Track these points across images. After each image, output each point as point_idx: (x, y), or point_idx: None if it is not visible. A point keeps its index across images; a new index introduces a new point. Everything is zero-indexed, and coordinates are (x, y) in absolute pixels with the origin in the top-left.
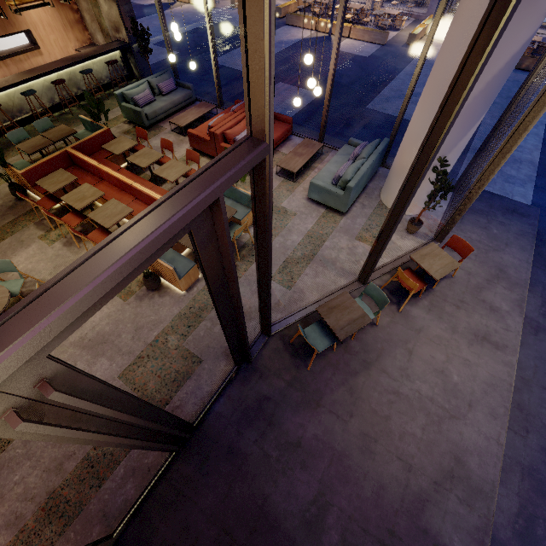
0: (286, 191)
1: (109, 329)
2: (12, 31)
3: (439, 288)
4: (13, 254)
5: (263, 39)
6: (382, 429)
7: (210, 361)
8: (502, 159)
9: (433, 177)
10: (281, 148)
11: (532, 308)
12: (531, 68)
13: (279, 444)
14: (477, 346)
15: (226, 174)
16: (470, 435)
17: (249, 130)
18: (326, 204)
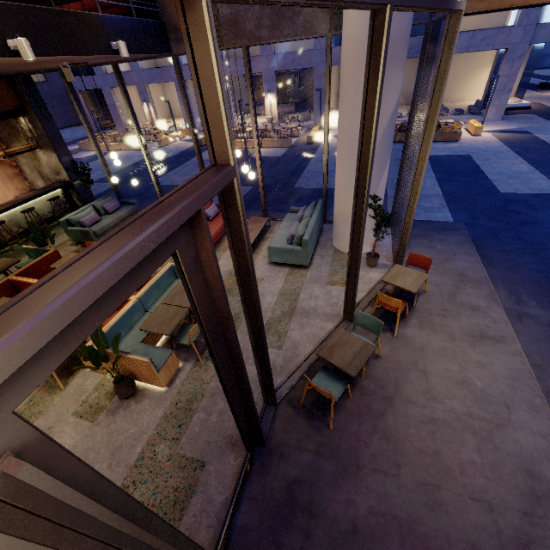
0: None
1: None
2: None
3: (420, 305)
4: None
5: (212, 71)
6: (438, 469)
7: (215, 460)
8: (418, 183)
9: (371, 215)
10: None
11: (504, 299)
12: (402, 140)
13: (332, 541)
14: (480, 346)
15: (203, 187)
16: (526, 439)
17: (213, 159)
18: (288, 263)
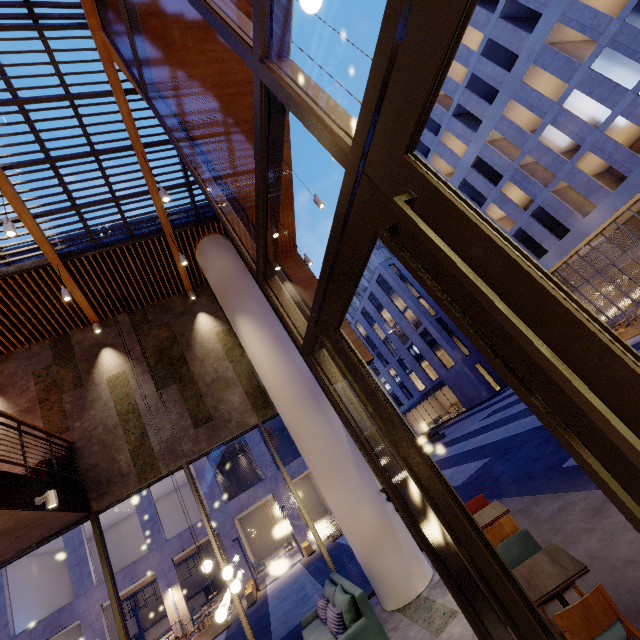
0: None
1: None
2: None
3: None
4: None
5: (289, 299)
6: None
7: None
8: None
9: (397, 522)
10: None
11: None
12: None
13: None
14: (609, 512)
15: None
16: None
17: (302, 342)
18: None
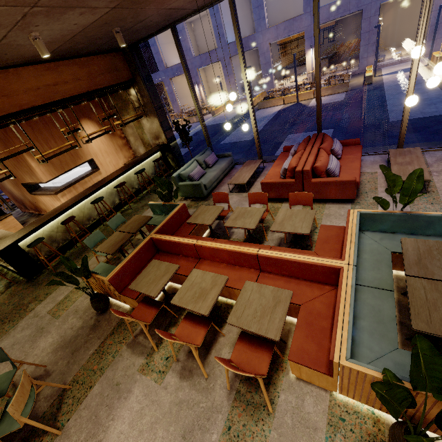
0: (430, 205)
1: None
2: (80, 162)
3: None
4: (108, 418)
5: None
6: None
7: None
8: None
9: None
10: (362, 169)
11: None
12: None
13: None
14: None
15: None
16: None
17: None
18: None
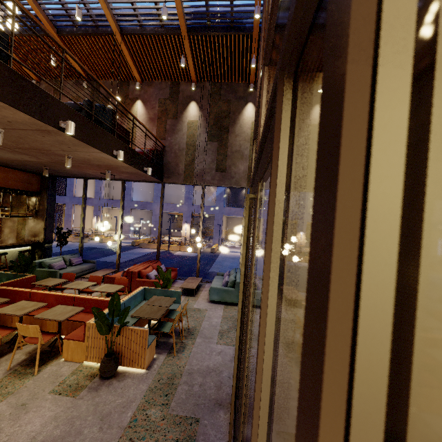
0: (191, 301)
1: (61, 431)
2: None
3: None
4: None
5: None
6: None
7: (207, 416)
8: None
9: None
10: (174, 285)
11: None
12: None
13: None
14: None
15: None
16: None
17: None
18: (224, 300)
